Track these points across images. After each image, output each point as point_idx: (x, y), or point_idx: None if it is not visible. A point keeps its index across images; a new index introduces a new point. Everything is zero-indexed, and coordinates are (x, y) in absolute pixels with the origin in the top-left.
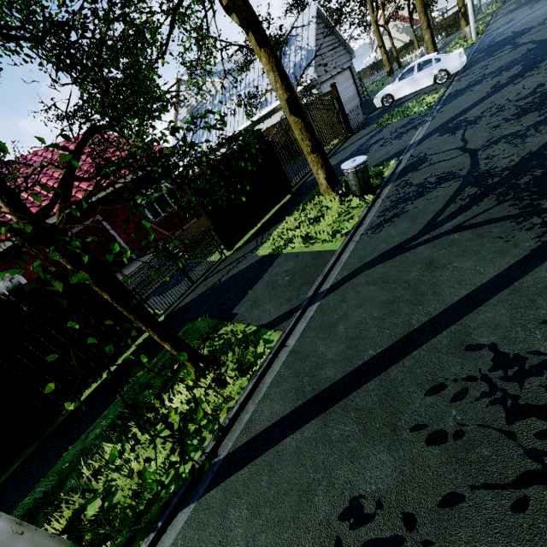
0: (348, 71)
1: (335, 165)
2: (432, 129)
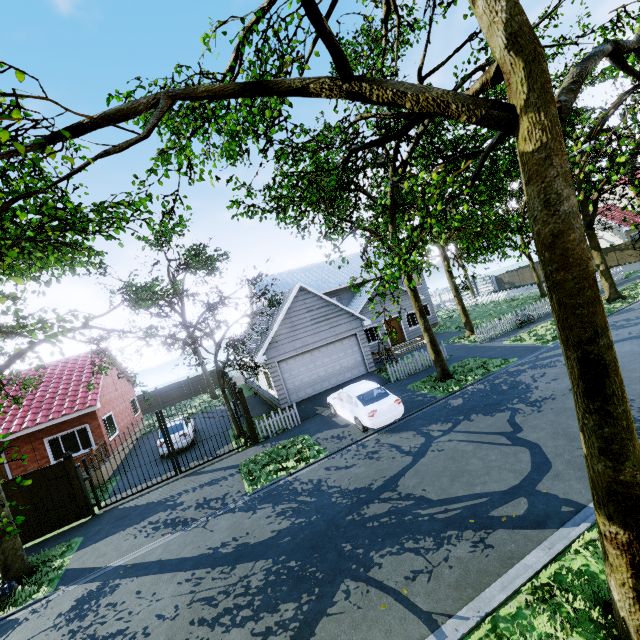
0: (352, 338)
1: (138, 507)
2: (133, 561)
